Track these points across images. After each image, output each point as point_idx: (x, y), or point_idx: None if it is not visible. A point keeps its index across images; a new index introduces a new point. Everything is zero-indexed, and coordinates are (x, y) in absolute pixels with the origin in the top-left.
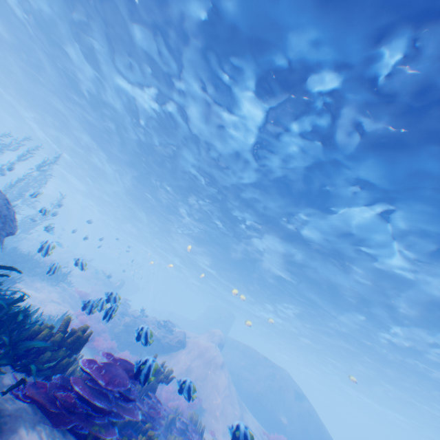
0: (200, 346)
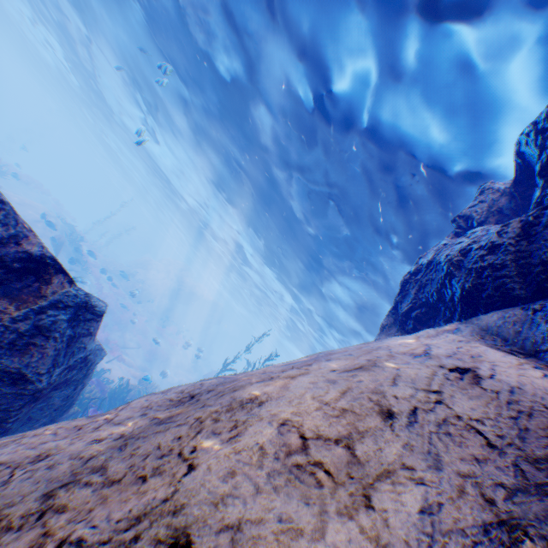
0: None
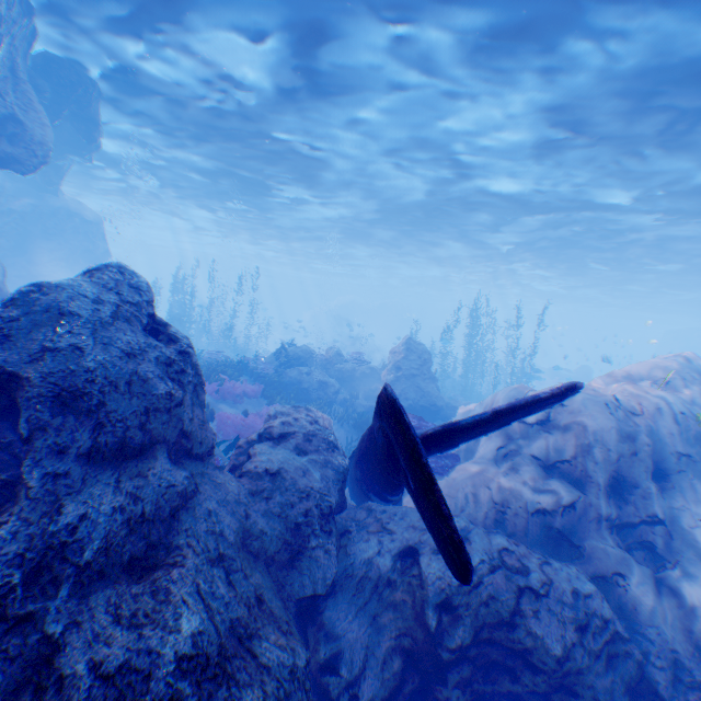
0: None
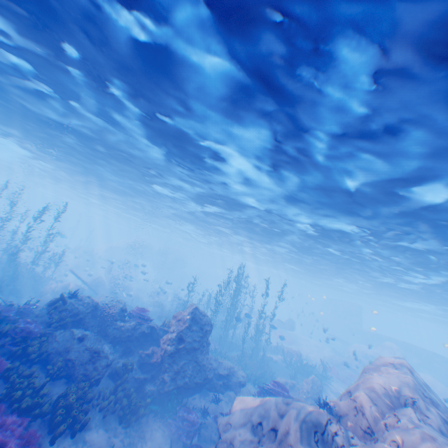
0: (429, 384)
